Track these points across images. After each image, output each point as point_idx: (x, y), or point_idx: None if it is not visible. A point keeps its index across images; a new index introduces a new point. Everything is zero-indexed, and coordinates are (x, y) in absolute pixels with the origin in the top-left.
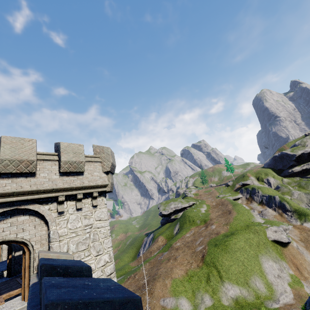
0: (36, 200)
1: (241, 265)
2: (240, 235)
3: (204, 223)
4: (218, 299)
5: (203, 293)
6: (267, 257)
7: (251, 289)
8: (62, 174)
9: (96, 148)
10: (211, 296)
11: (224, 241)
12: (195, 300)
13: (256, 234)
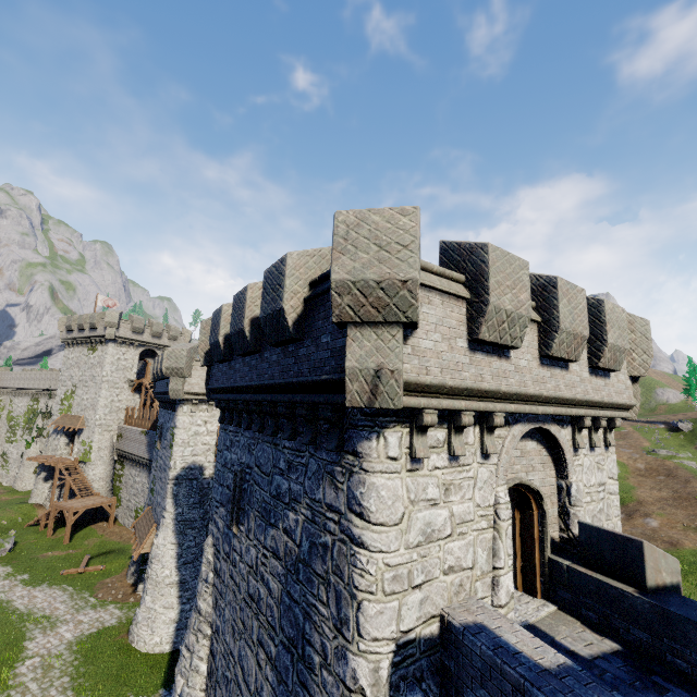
0: (552, 415)
1: None
2: None
3: None
4: None
5: None
6: None
7: None
8: (590, 370)
9: None
10: None
11: None
12: None
13: None
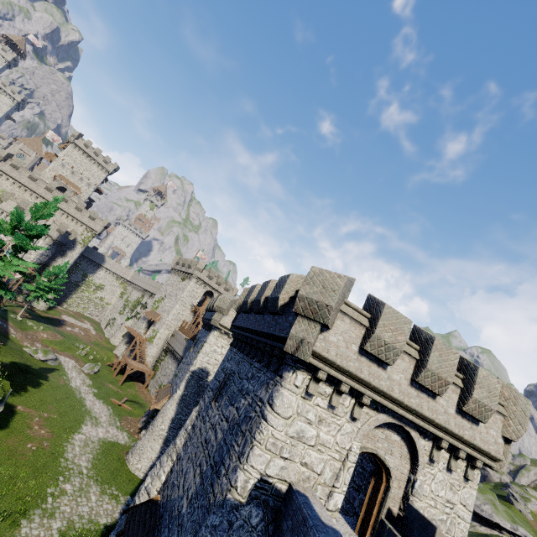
0: (417, 425)
1: None
2: None
3: None
4: None
5: None
6: None
7: None
8: (458, 410)
9: (503, 388)
10: None
11: None
12: None
13: None
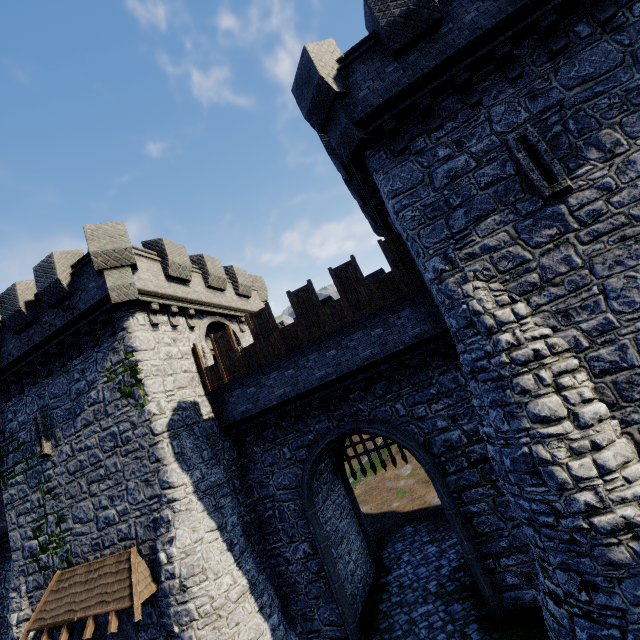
0: None
1: None
2: None
3: None
4: None
5: None
6: None
7: None
8: None
9: None
10: None
11: None
12: None
13: None
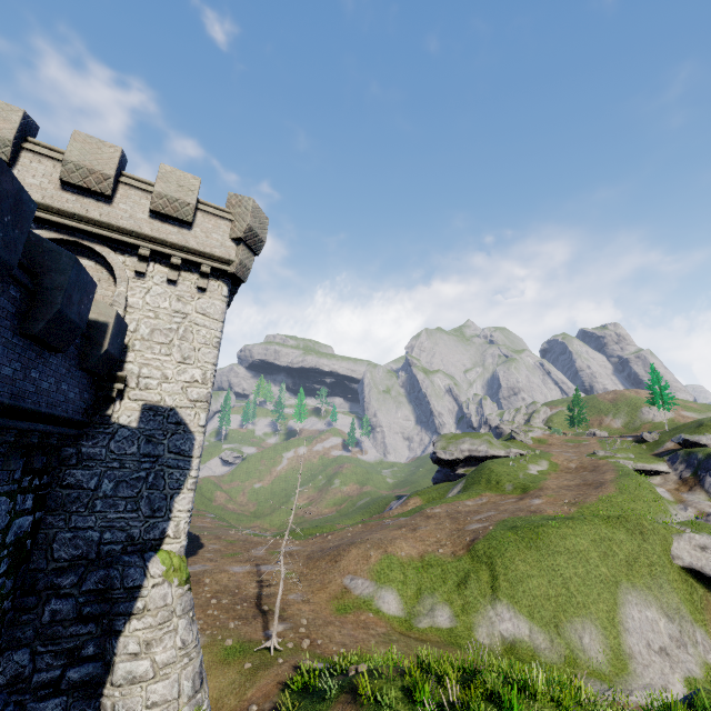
0: (108, 242)
1: (560, 585)
2: (587, 525)
3: (521, 492)
4: (469, 625)
5: (439, 601)
6: (647, 599)
7: (561, 641)
8: (154, 216)
9: (232, 199)
10: (455, 613)
11: (536, 525)
12: (417, 605)
13: (637, 536)
